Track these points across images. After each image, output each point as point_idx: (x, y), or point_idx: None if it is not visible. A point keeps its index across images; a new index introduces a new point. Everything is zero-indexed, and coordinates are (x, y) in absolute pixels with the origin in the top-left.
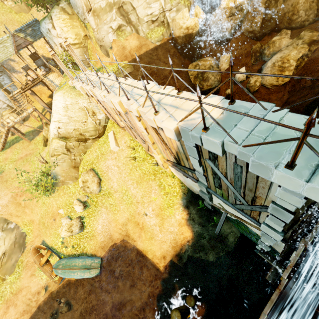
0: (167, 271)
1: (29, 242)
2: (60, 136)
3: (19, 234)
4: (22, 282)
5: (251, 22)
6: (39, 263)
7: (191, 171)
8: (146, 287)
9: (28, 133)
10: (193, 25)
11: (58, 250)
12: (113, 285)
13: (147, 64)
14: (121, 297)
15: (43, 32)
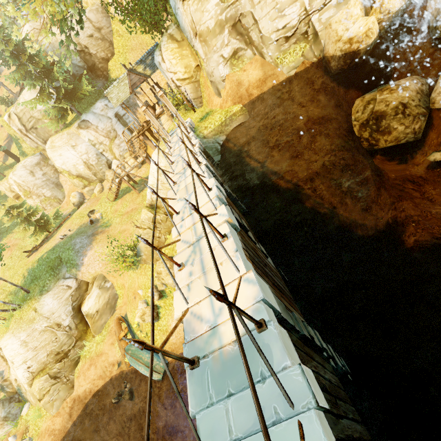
0: None
1: (119, 306)
2: (153, 203)
3: (112, 294)
4: (104, 347)
5: None
6: (118, 336)
7: None
8: None
9: (140, 182)
10: (362, 34)
11: (134, 330)
12: (171, 402)
13: (271, 107)
14: (175, 422)
15: (156, 64)
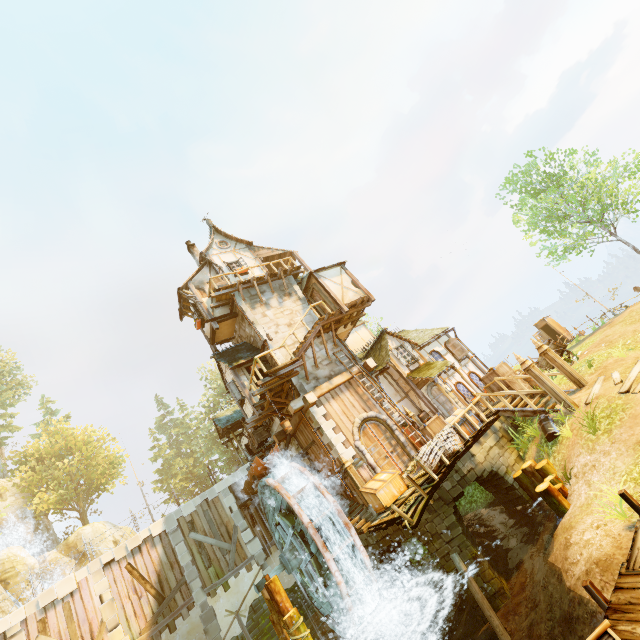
0: None
1: None
2: None
3: None
4: None
5: None
6: None
7: (180, 583)
8: None
9: None
10: None
11: None
12: None
13: None
14: None
15: None
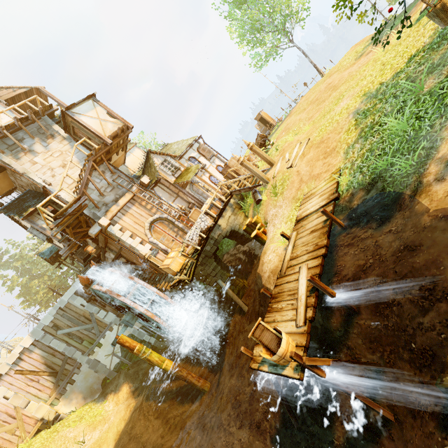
0: (140, 397)
1: None
2: None
3: None
4: None
5: None
6: None
7: (65, 360)
8: (150, 424)
9: None
10: None
11: None
12: None
13: None
14: None
15: None
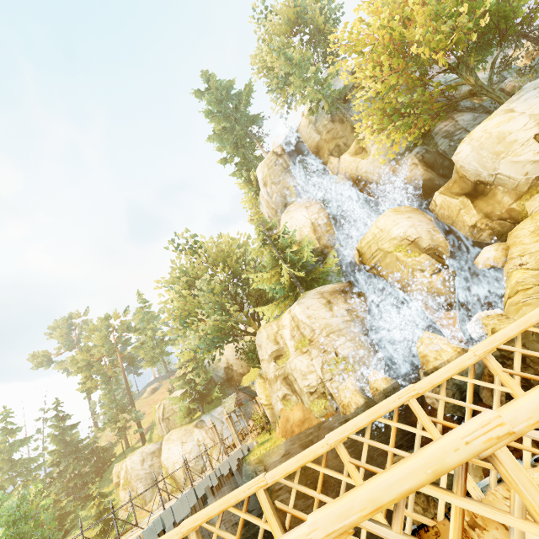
0: None
1: None
2: None
3: None
4: None
5: (491, 393)
6: None
7: None
8: None
9: None
10: (346, 404)
11: None
12: None
13: (304, 448)
14: None
15: None
